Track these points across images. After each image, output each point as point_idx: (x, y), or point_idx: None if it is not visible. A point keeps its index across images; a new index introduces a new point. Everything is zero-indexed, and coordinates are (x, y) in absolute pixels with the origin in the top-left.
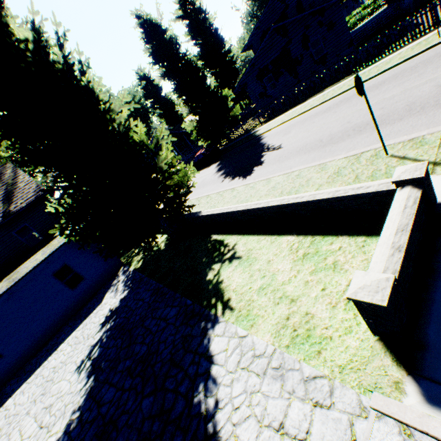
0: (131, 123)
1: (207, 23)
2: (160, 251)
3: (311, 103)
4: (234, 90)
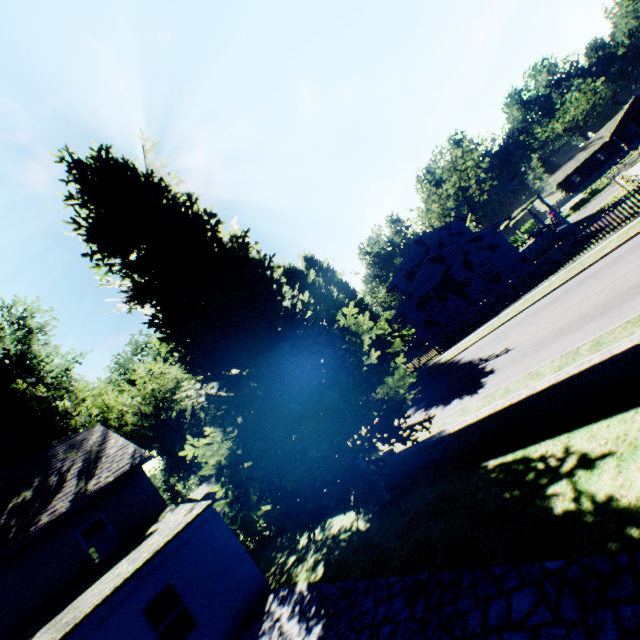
0: None
1: (334, 279)
2: (363, 531)
3: (513, 310)
4: (391, 322)
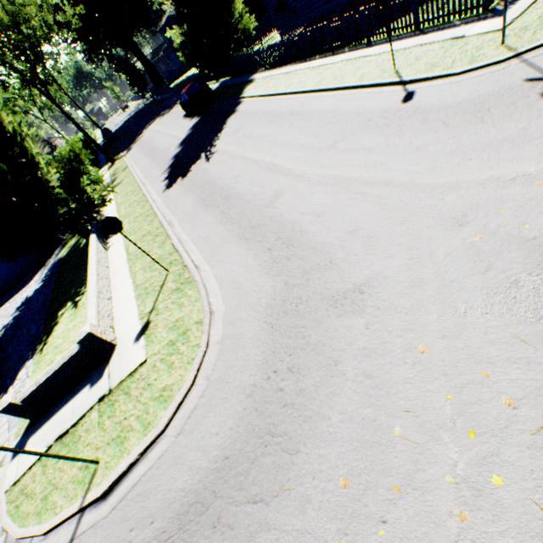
0: (6, 119)
1: None
2: (79, 249)
3: (293, 79)
4: None
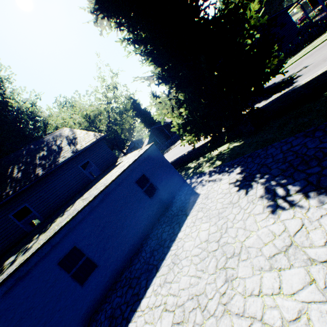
0: None
1: None
2: (241, 144)
3: (298, 56)
4: None
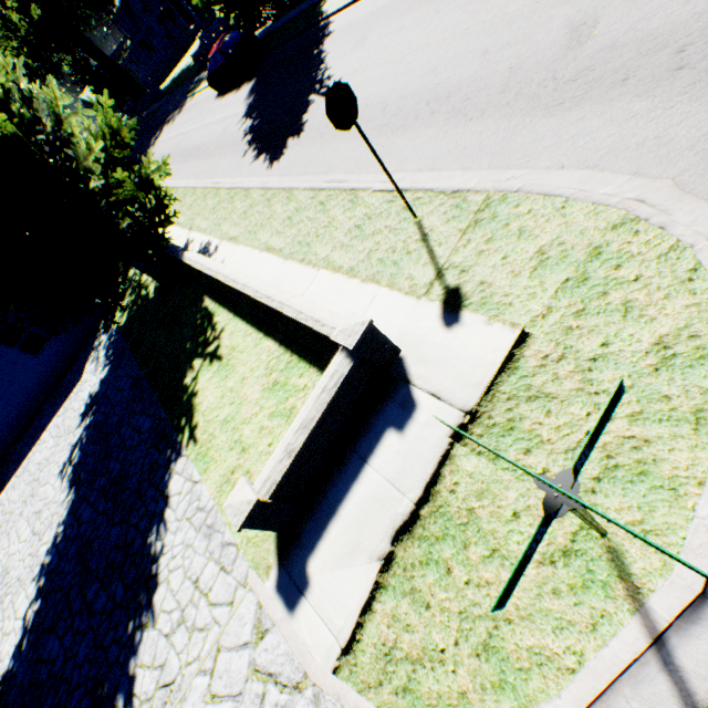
0: None
1: None
2: (149, 302)
3: None
4: None
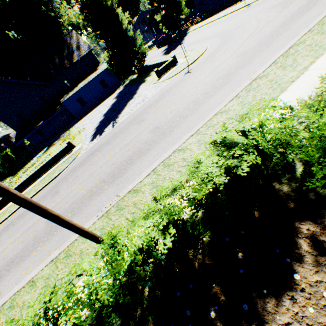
0: (129, 27)
1: None
2: (134, 79)
3: (210, 20)
4: None
